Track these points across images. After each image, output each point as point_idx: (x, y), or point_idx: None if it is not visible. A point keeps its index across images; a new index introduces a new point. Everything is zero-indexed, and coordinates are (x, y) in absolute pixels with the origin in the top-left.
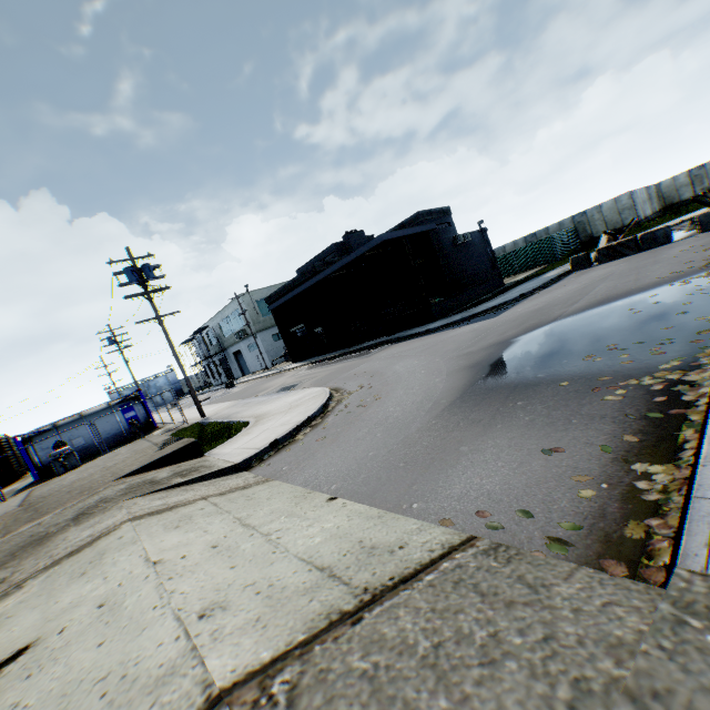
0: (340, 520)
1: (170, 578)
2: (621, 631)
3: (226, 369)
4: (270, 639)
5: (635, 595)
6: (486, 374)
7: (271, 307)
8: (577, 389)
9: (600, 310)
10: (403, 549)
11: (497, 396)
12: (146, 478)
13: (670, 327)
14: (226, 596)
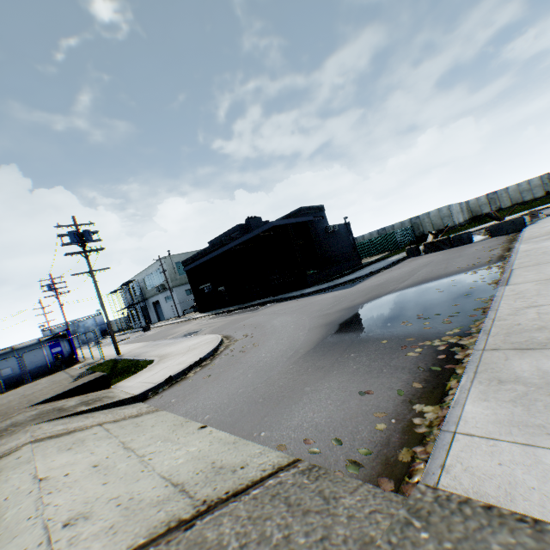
0: (203, 445)
1: (50, 492)
2: (375, 532)
3: (146, 315)
4: (116, 543)
5: (394, 504)
6: (335, 331)
7: (185, 269)
8: (392, 346)
9: (419, 288)
10: (243, 469)
11: (339, 349)
12: (57, 406)
13: (459, 304)
14: (92, 507)
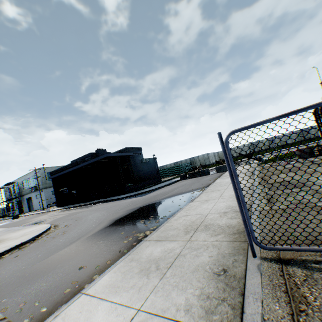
0: None
1: None
2: None
3: (21, 207)
4: None
5: None
6: (109, 224)
7: (51, 177)
8: (122, 236)
9: (167, 199)
10: None
11: (100, 237)
12: None
13: (171, 211)
14: None
